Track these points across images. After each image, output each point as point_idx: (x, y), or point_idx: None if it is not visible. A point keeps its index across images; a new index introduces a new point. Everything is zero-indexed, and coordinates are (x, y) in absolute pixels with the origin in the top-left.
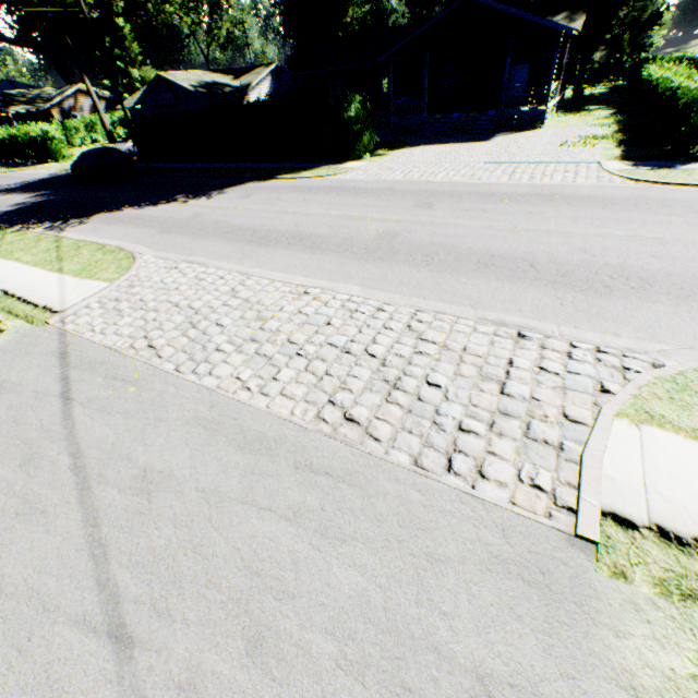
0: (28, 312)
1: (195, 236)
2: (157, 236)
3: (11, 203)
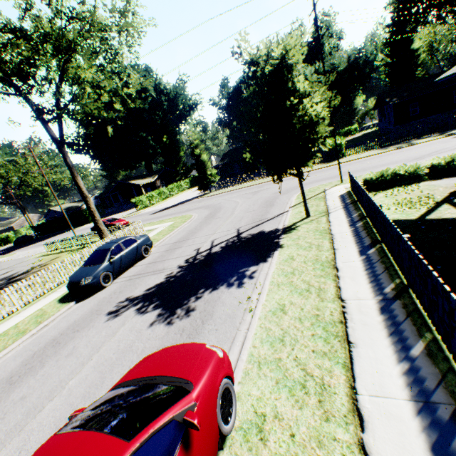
0: None
1: (32, 247)
2: (25, 249)
3: None
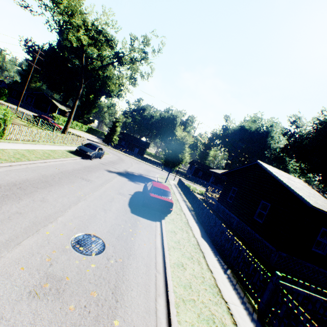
0: None
1: None
2: None
3: None
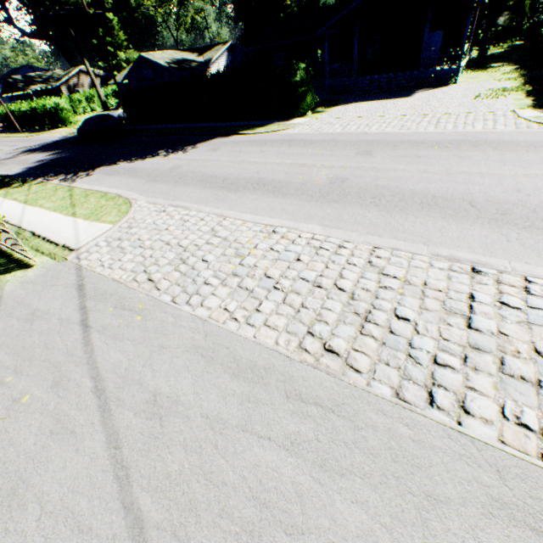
0: (51, 250)
1: (177, 184)
2: (147, 184)
3: (34, 160)
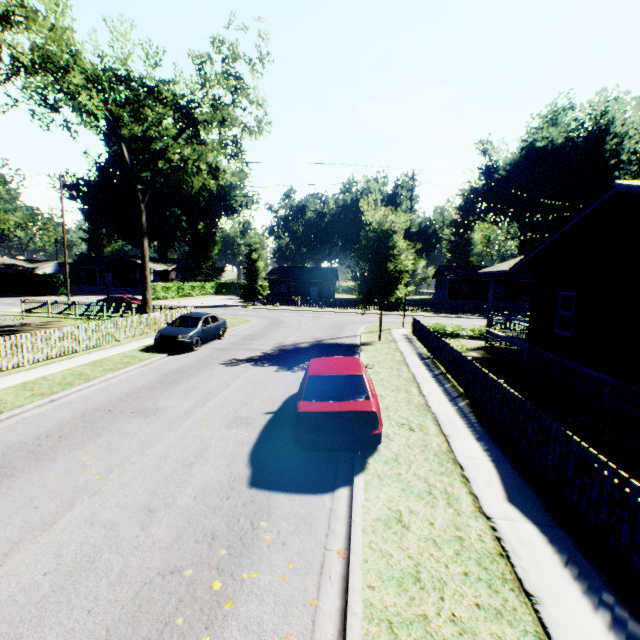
0: None
1: None
2: None
3: None
